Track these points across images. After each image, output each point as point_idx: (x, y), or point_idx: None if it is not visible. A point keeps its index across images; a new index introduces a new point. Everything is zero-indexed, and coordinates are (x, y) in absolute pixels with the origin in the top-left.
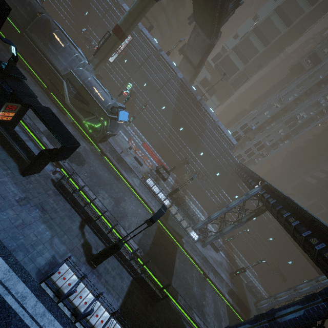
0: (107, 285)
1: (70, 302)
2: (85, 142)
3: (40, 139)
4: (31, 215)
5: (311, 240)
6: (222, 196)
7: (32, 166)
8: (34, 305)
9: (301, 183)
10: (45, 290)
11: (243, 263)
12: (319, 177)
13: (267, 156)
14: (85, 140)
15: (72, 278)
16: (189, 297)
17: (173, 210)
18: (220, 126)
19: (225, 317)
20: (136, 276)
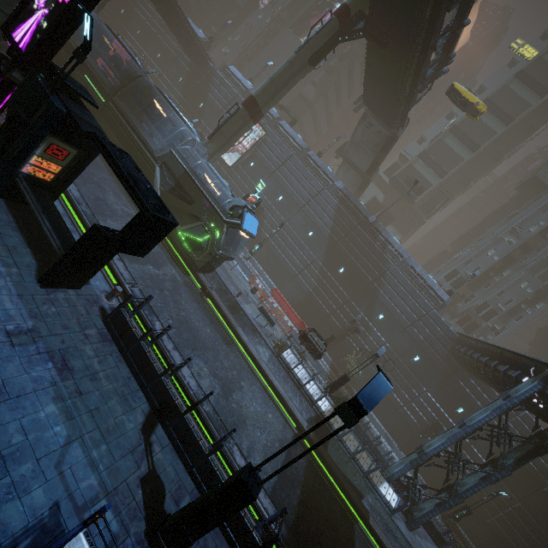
0: None
1: None
2: (175, 268)
3: None
4: (30, 373)
5: None
6: (427, 406)
7: (66, 262)
8: None
9: None
10: None
11: None
12: None
13: (504, 332)
14: (177, 265)
15: None
16: None
17: (339, 424)
18: (414, 266)
19: None
20: None
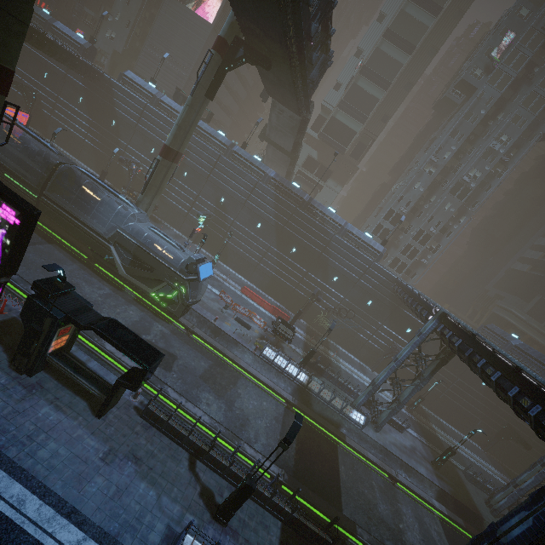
0: None
1: None
2: (160, 323)
3: (102, 348)
4: (124, 474)
5: (521, 402)
6: (385, 335)
7: (109, 403)
8: None
9: (507, 275)
10: None
11: (451, 435)
12: (532, 259)
13: (440, 249)
14: (160, 318)
15: None
16: (375, 524)
17: (316, 386)
18: (351, 230)
19: (442, 540)
20: (285, 518)
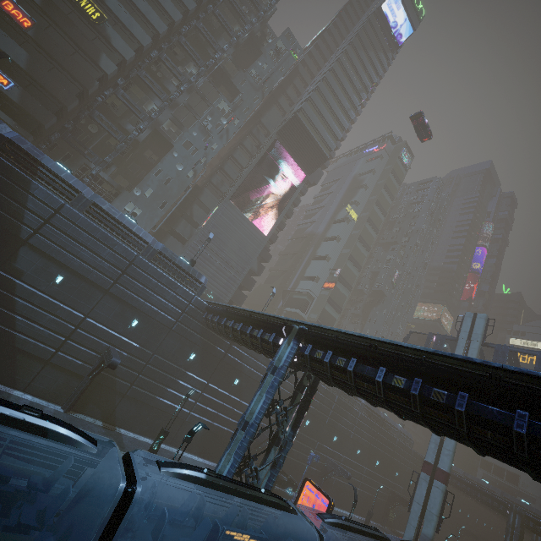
0: None
1: None
2: None
3: None
4: None
5: None
6: None
7: None
8: None
9: None
10: None
11: None
12: None
13: None
14: None
15: None
16: None
17: None
18: (401, 430)
19: None
20: None
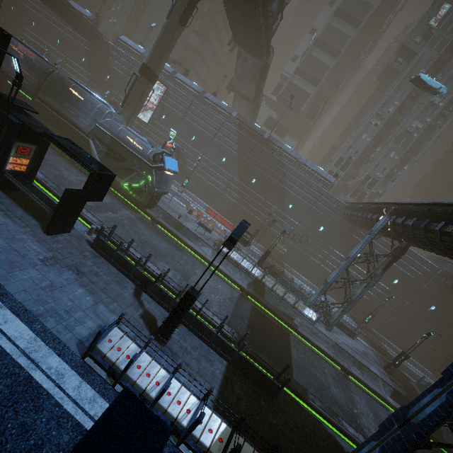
0: (189, 369)
1: (134, 383)
2: (128, 210)
3: None
4: (62, 277)
5: None
6: (336, 259)
7: (57, 216)
8: (77, 386)
9: None
10: (92, 368)
11: None
12: None
13: (385, 194)
14: (128, 208)
15: (131, 348)
16: (327, 402)
17: (270, 281)
18: (305, 163)
19: None
20: (231, 358)
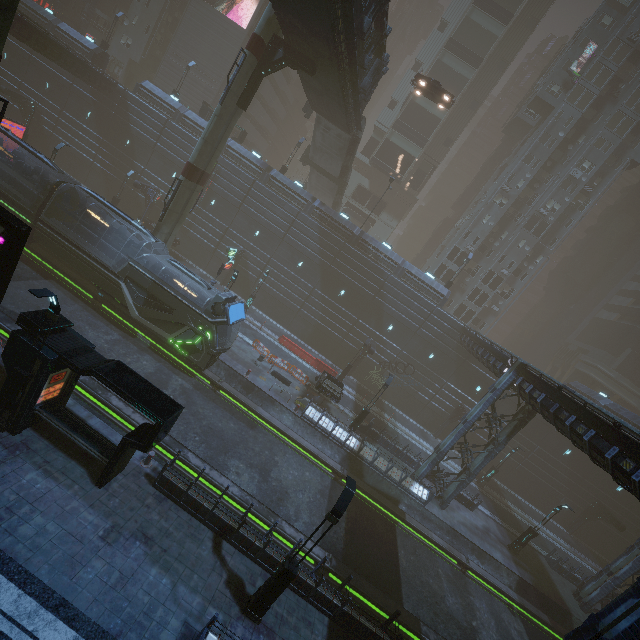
0: None
1: None
2: (180, 376)
3: (107, 403)
4: (130, 556)
5: (622, 464)
6: (451, 394)
7: (113, 468)
8: None
9: (591, 325)
10: None
11: (529, 514)
12: (620, 306)
13: (513, 294)
14: (180, 371)
15: None
16: (443, 621)
17: (369, 453)
18: (410, 269)
19: None
20: (334, 613)
